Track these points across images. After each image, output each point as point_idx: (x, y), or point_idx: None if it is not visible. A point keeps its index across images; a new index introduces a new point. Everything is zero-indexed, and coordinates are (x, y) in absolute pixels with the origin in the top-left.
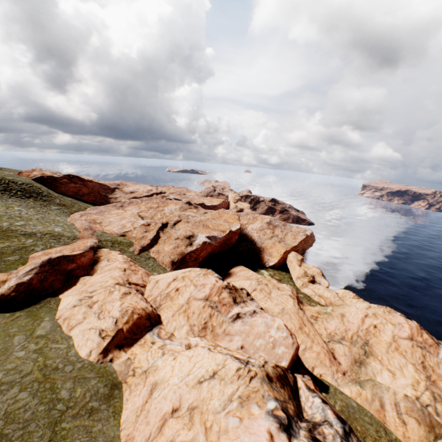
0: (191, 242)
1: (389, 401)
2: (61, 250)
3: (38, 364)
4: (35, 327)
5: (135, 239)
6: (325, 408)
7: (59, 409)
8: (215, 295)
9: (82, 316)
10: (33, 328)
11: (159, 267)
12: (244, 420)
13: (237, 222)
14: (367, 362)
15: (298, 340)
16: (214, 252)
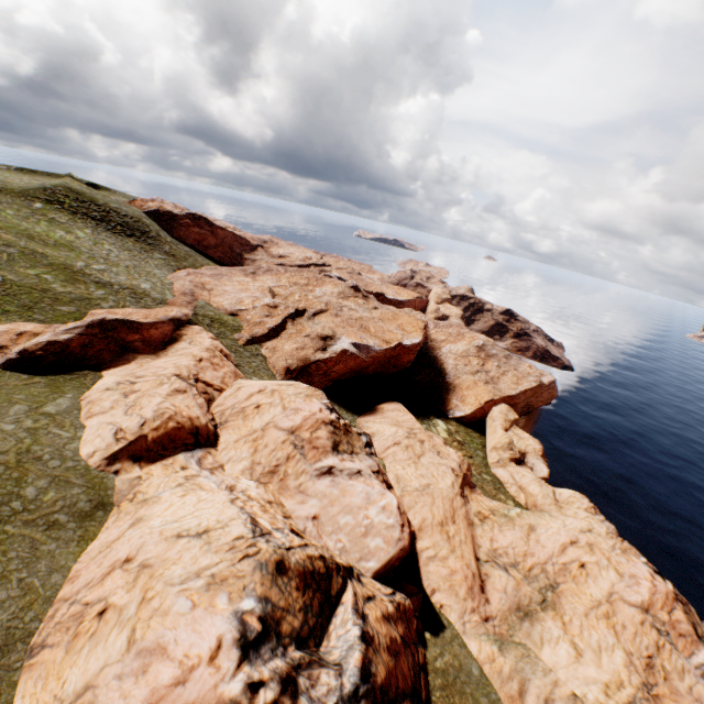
0: (326, 345)
1: (538, 692)
2: (132, 313)
3: (20, 446)
4: (48, 401)
5: (248, 324)
6: (355, 647)
7: (13, 507)
8: (307, 429)
9: (110, 405)
10: (45, 402)
11: (266, 372)
12: (198, 609)
13: (419, 333)
14: (538, 616)
15: (428, 540)
16: (365, 371)
